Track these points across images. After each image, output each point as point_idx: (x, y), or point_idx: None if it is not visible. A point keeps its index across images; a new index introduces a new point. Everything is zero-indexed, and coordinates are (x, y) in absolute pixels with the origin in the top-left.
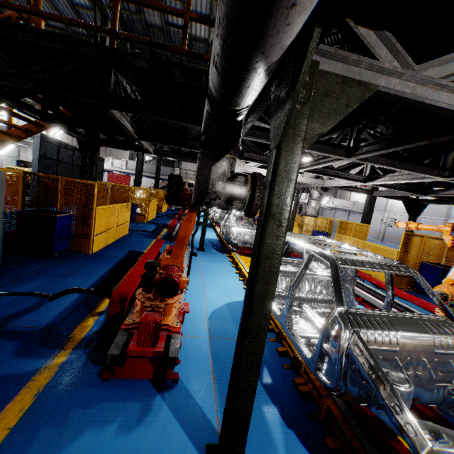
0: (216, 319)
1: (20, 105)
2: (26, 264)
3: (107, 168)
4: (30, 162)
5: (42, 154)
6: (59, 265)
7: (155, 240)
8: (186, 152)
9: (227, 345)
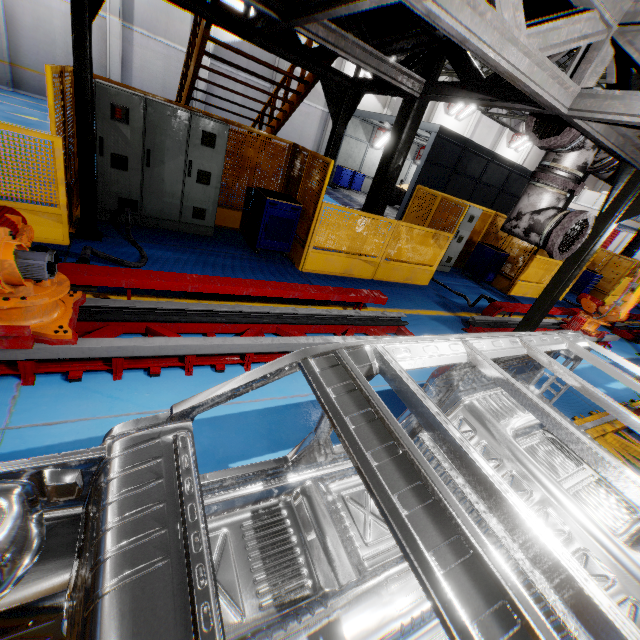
0: (101, 435)
1: (201, 9)
2: (225, 245)
3: None
4: None
5: (433, 157)
6: (239, 259)
7: (443, 312)
8: (488, 77)
9: None
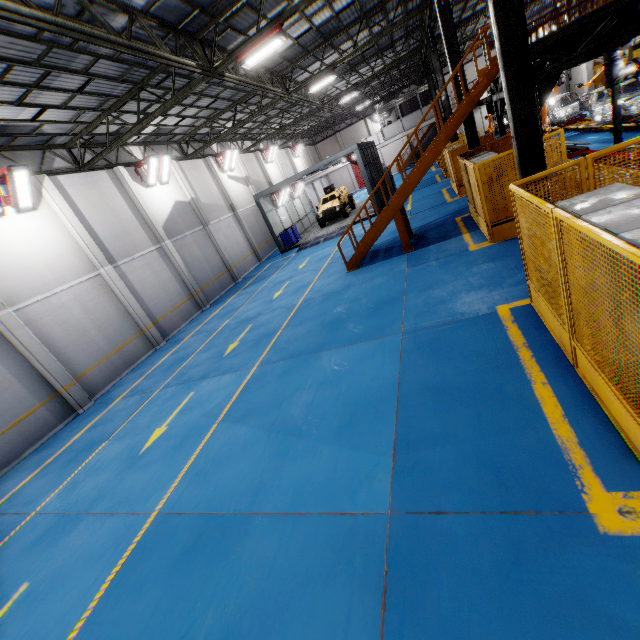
0: None
1: None
2: None
3: None
4: (332, 185)
5: (363, 164)
6: None
7: None
8: None
9: None
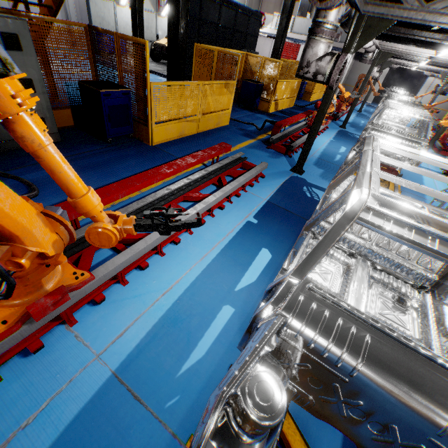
0: (158, 320)
1: None
2: (78, 145)
3: (269, 32)
4: None
5: None
6: (102, 153)
7: (250, 140)
8: None
9: (101, 394)
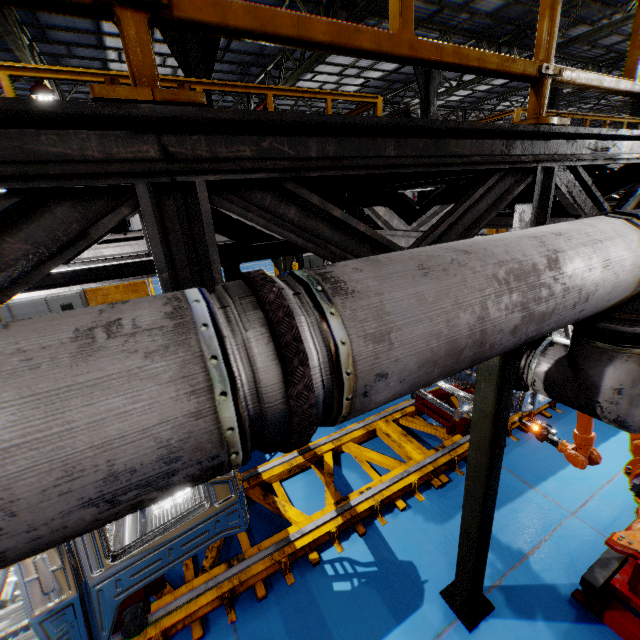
0: None
1: None
2: None
3: None
4: None
5: None
6: None
7: None
8: None
9: None
